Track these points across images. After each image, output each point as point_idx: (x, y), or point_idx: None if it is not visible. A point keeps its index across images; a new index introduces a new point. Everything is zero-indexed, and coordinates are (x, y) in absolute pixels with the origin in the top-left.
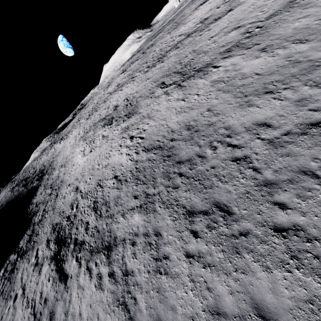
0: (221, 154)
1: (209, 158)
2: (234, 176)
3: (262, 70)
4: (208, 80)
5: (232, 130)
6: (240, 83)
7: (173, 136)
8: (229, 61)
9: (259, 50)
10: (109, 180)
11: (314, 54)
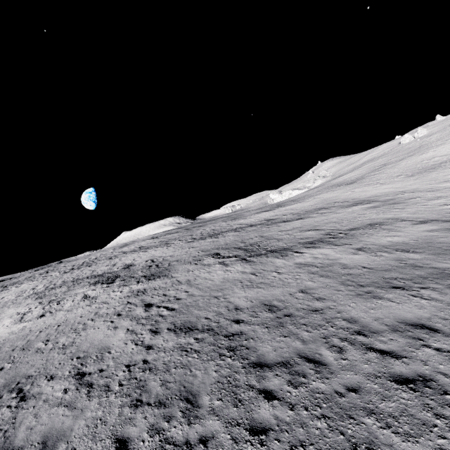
0: (360, 362)
1: (334, 366)
2: (423, 420)
3: (370, 265)
4: (291, 261)
5: (363, 325)
6: (344, 271)
7: (240, 316)
8: (316, 251)
9: (354, 249)
10: (55, 380)
11: (434, 263)
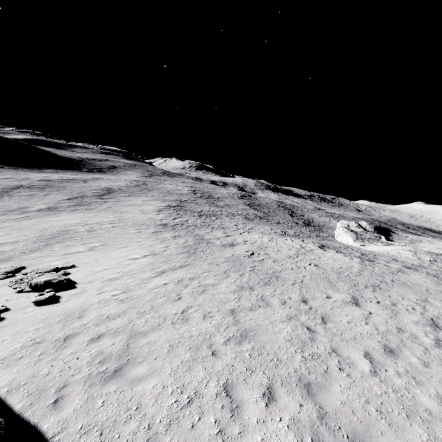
0: None
1: None
2: None
3: None
4: None
5: None
6: None
7: None
8: None
9: None
10: None
11: None
